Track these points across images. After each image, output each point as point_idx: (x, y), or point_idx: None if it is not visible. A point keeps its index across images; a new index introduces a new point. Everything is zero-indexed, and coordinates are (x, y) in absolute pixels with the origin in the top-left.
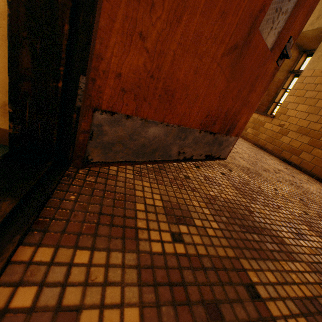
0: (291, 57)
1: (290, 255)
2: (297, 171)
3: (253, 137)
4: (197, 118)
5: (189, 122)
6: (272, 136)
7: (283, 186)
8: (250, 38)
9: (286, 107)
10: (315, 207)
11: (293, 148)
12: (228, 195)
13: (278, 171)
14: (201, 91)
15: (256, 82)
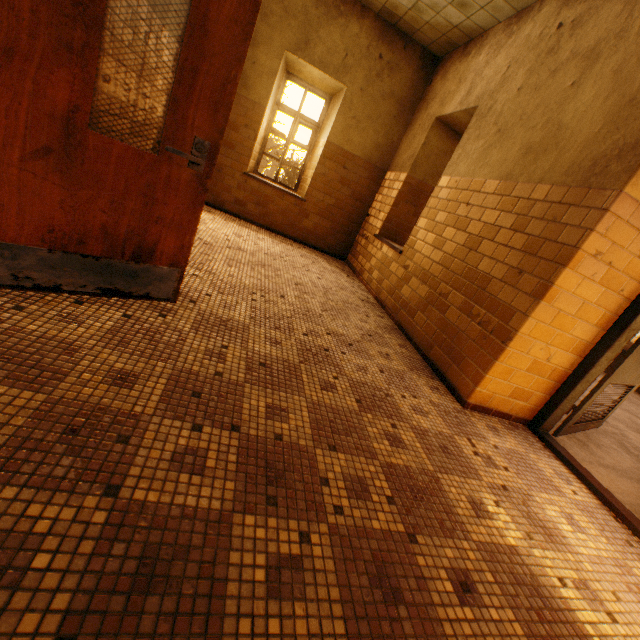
0: (202, 162)
1: (43, 388)
2: (397, 343)
3: (377, 285)
4: (29, 233)
5: (9, 237)
6: (395, 284)
7: (265, 348)
8: (80, 141)
9: (416, 236)
10: (275, 375)
11: (410, 305)
12: (67, 334)
13: (323, 335)
14: (8, 200)
15: (158, 193)
